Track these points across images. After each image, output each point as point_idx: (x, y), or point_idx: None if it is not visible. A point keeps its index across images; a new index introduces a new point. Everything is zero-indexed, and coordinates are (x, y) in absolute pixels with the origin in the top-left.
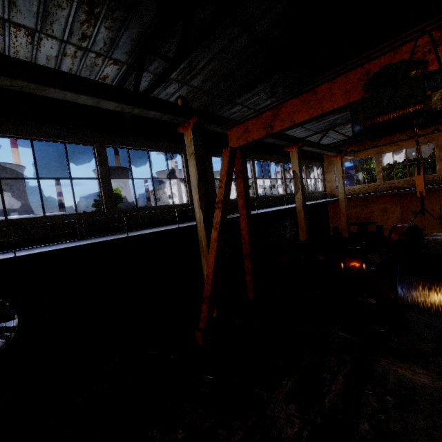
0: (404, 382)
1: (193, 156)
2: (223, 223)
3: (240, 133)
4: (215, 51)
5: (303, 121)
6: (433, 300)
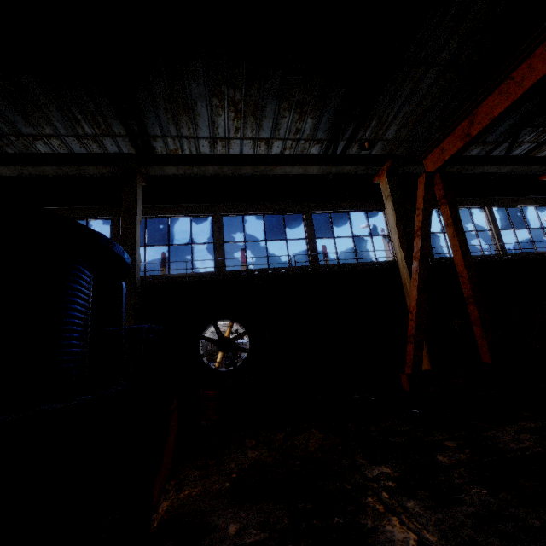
0: None
1: (389, 198)
2: (425, 251)
3: (436, 157)
4: (403, 98)
5: (502, 111)
6: None
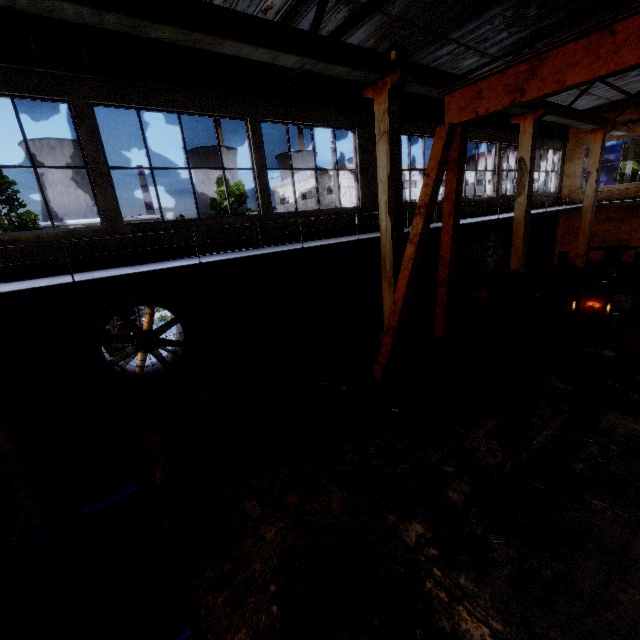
0: (636, 436)
1: (386, 136)
2: (423, 236)
3: (467, 100)
4: None
5: (580, 82)
6: None
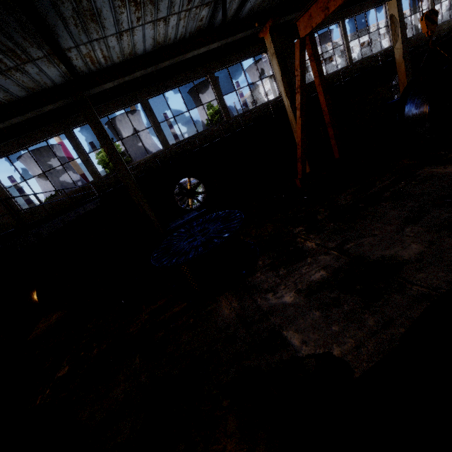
0: (431, 174)
1: (274, 56)
2: (303, 103)
3: (306, 22)
4: None
5: None
6: (421, 109)
